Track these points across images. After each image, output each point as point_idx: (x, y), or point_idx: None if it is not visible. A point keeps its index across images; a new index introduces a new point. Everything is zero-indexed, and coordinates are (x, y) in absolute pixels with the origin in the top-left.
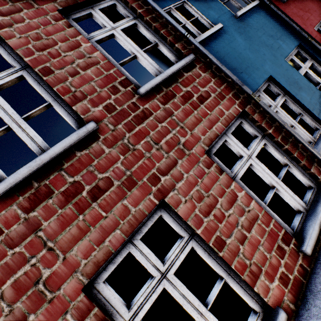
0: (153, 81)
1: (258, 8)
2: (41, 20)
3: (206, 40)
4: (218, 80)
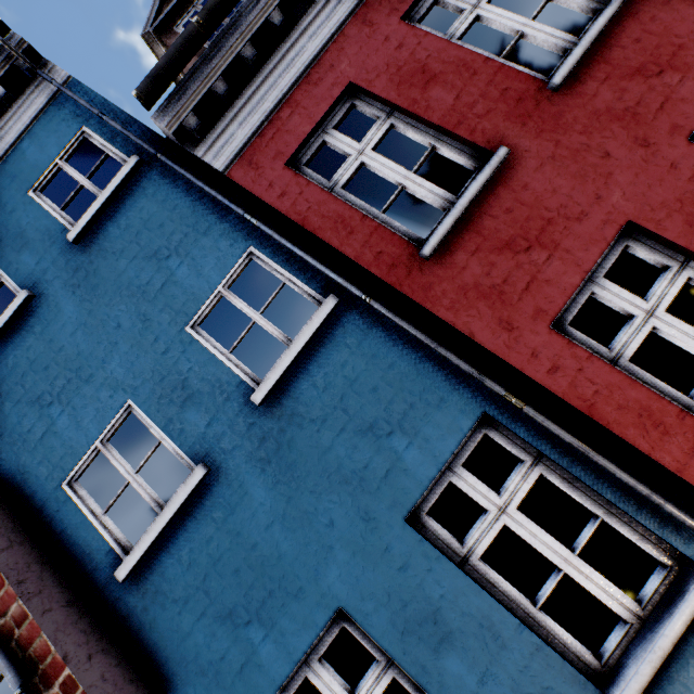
0: None
1: (339, 315)
2: None
3: (167, 531)
4: None
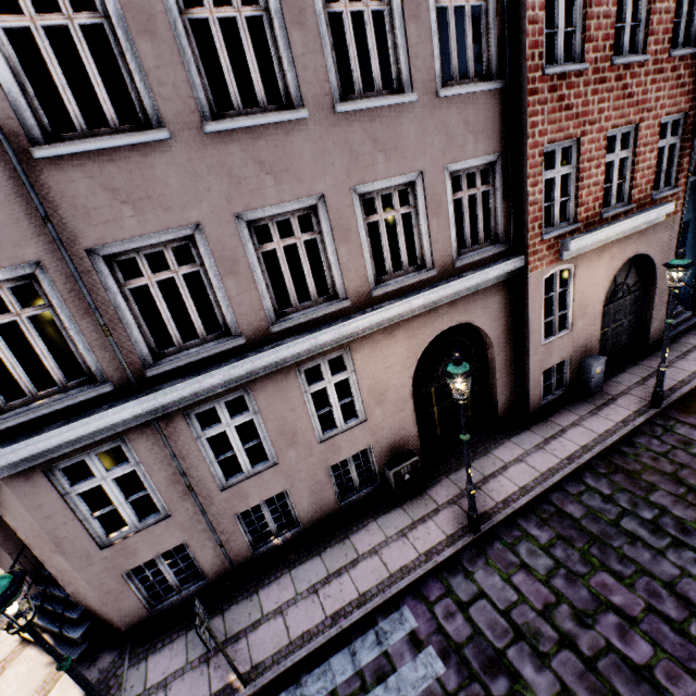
0: (679, 52)
1: None
2: None
3: None
4: (695, 81)
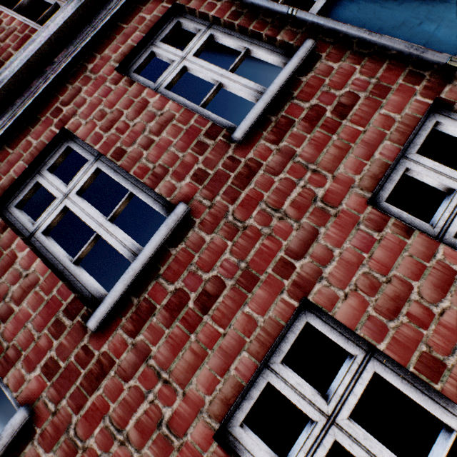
0: (252, 112)
1: None
2: (101, 91)
3: None
4: (369, 63)
